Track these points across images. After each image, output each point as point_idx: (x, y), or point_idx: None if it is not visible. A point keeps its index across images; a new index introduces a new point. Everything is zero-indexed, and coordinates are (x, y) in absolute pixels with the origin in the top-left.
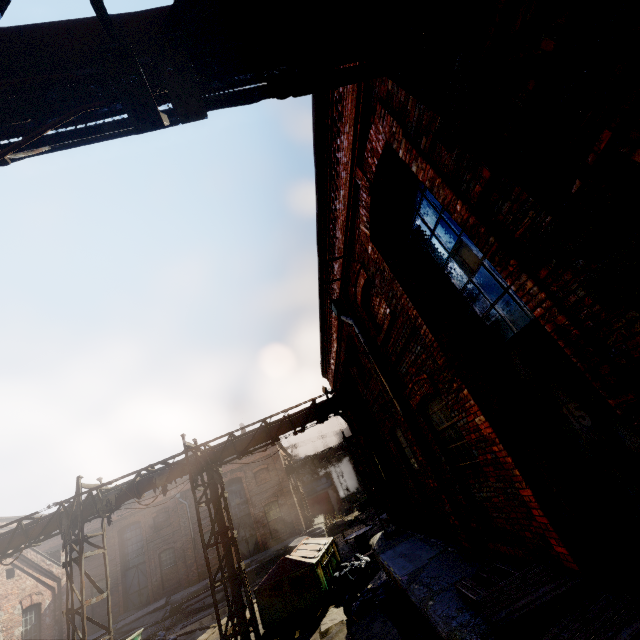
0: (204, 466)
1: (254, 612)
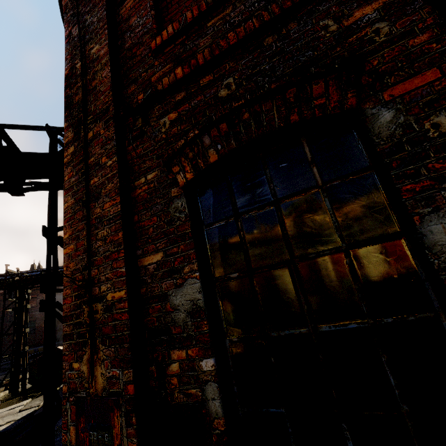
0: (18, 287)
1: (26, 374)
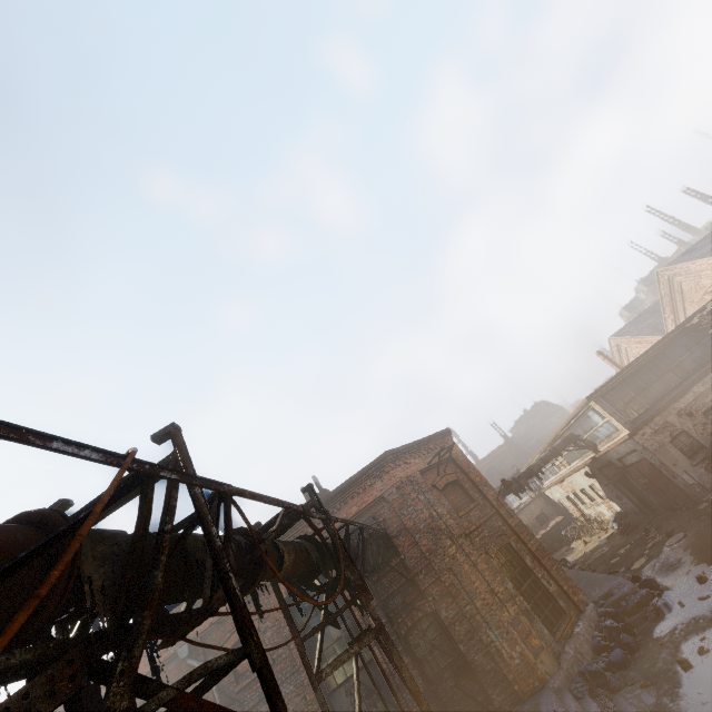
0: None
1: None
